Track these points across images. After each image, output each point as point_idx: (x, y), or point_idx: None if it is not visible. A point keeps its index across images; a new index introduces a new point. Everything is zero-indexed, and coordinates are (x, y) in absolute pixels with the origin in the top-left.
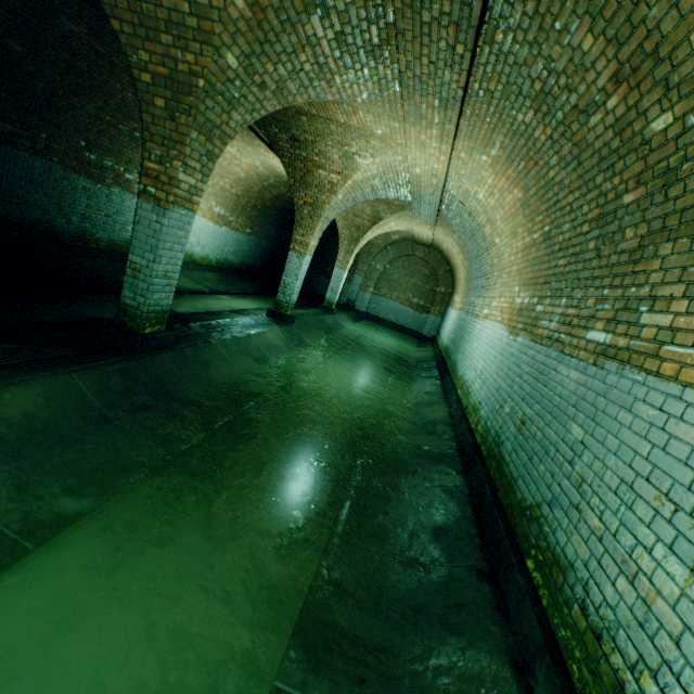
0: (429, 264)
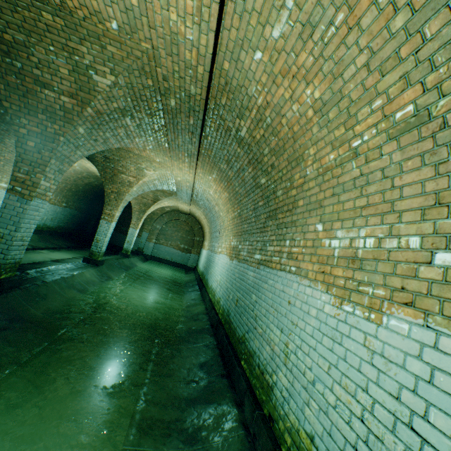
0: (189, 224)
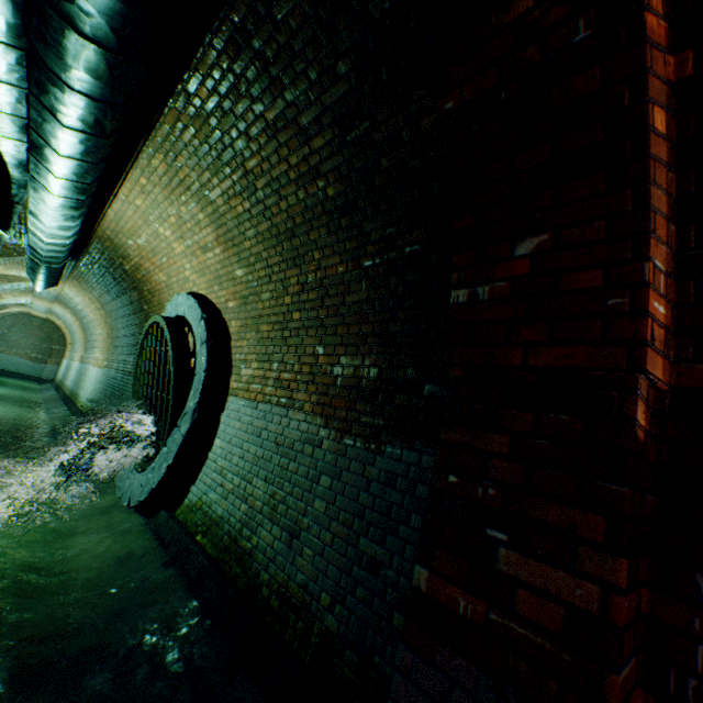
0: (47, 330)
